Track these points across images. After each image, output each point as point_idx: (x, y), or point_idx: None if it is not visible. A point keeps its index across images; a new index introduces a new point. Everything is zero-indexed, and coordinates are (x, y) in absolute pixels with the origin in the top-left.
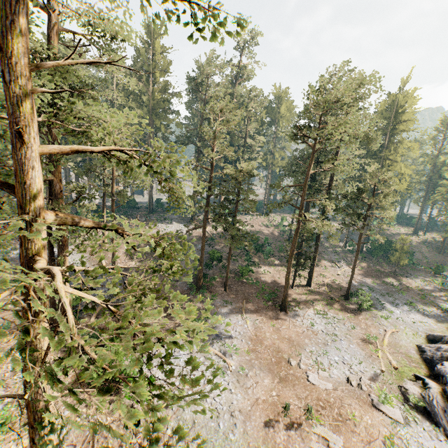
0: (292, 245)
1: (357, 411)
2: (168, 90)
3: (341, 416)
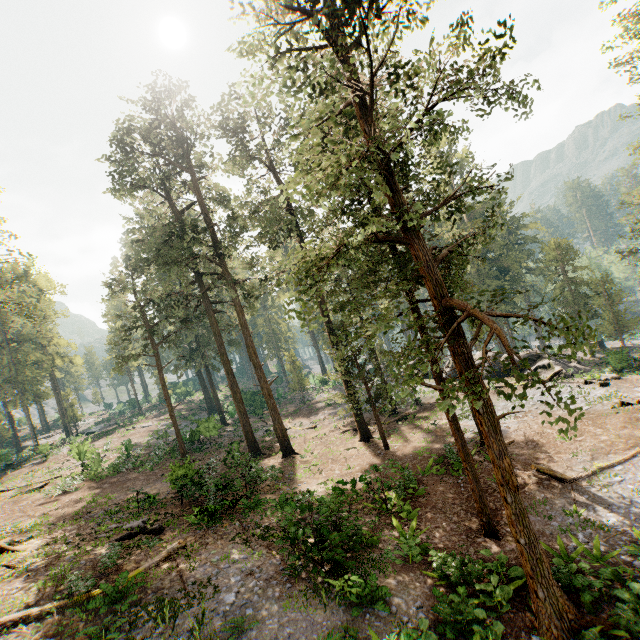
0: None
1: None
2: None
3: None
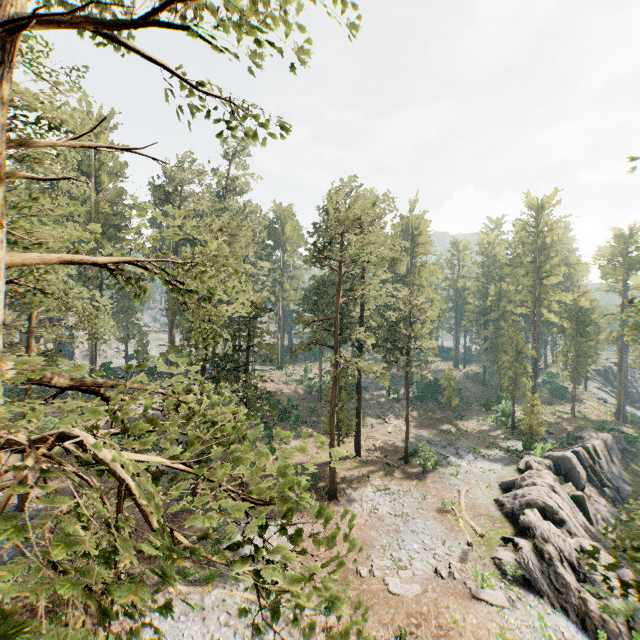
0: (331, 398)
1: (458, 613)
2: (122, 200)
3: (441, 627)
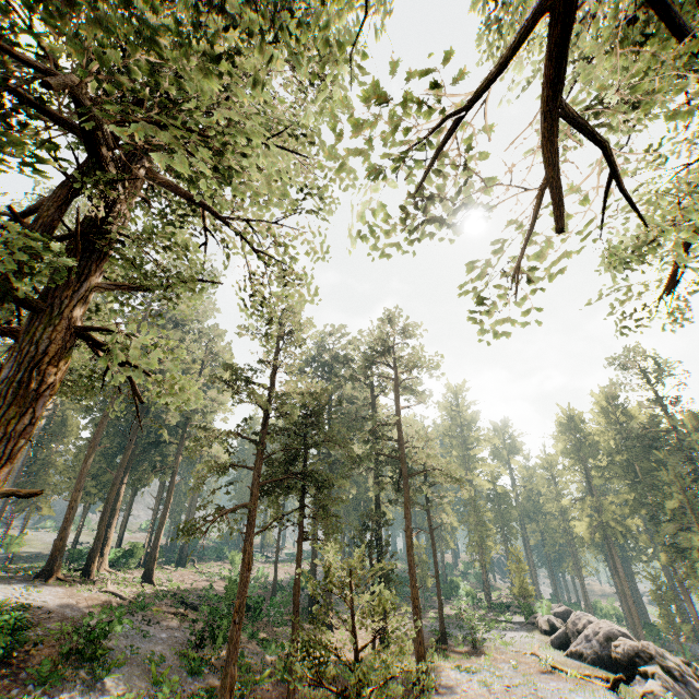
0: (407, 521)
1: None
2: None
3: None
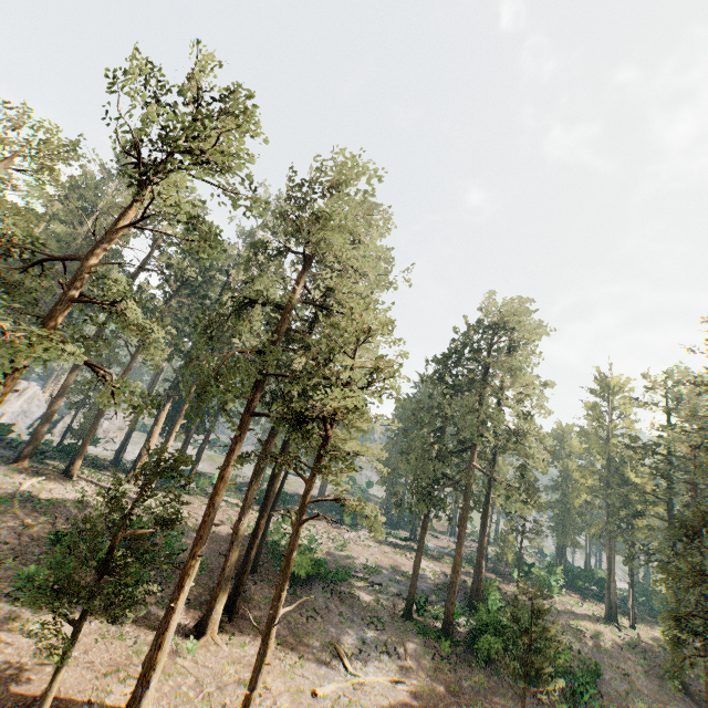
0: None
1: None
2: None
3: None
